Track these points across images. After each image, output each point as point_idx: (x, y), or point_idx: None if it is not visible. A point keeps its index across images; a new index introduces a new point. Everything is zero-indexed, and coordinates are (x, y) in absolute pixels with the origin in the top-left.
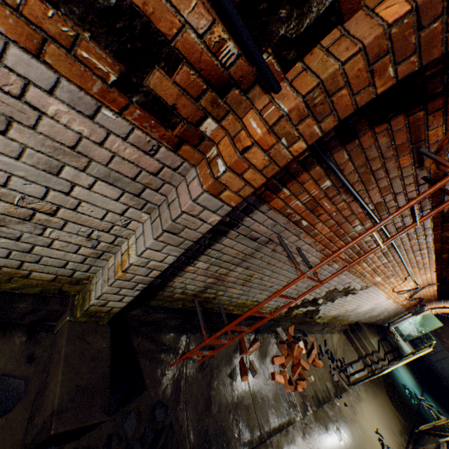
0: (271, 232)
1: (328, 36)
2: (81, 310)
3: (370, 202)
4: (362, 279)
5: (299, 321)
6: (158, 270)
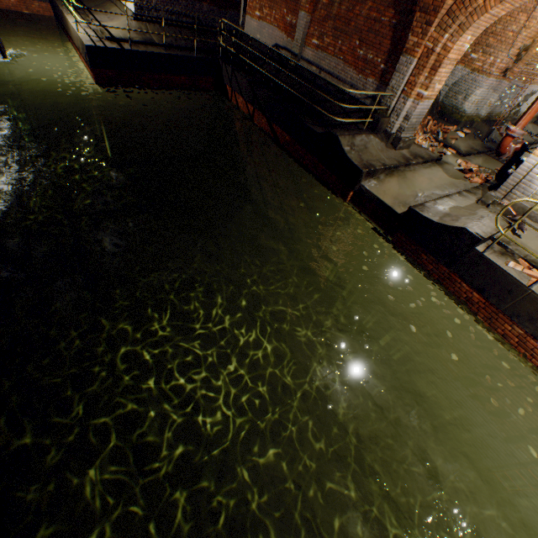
0: (510, 85)
1: (524, 55)
2: (479, 119)
3: (534, 63)
4: (537, 85)
5: (511, 120)
6: (494, 103)
